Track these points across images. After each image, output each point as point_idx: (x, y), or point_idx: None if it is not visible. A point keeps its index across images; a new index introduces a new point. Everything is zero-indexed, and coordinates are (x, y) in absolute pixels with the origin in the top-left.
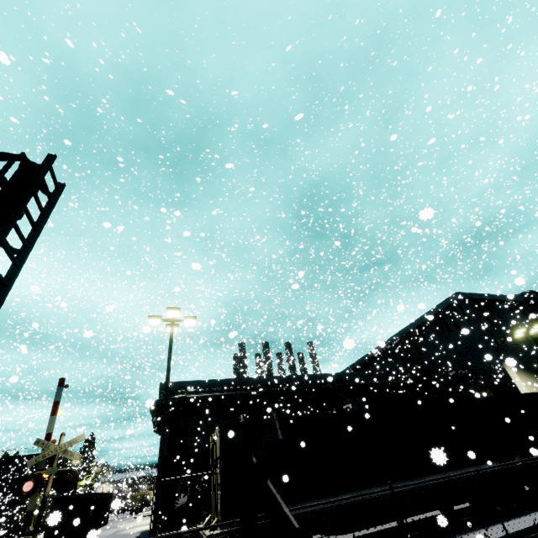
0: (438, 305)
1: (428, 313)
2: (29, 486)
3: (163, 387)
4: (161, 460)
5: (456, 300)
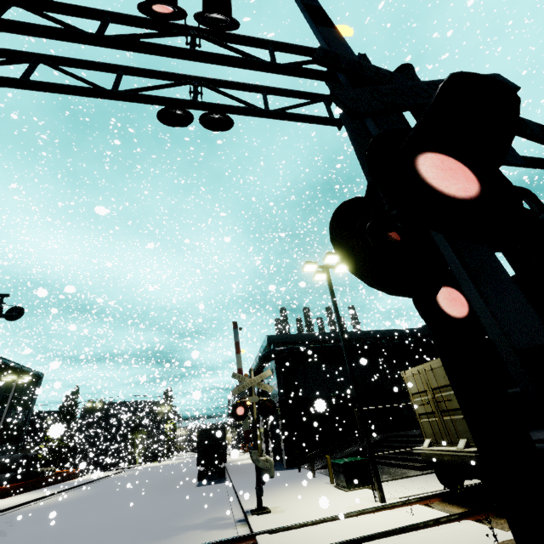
0: None
1: None
2: (241, 410)
3: (270, 339)
4: (358, 392)
5: None
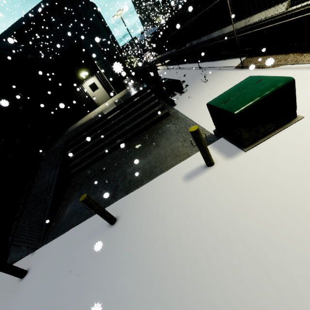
0: None
1: None
2: None
3: None
4: None
5: None
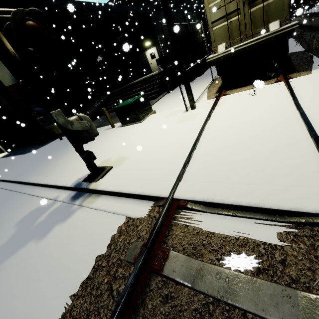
0: None
1: None
2: None
3: None
4: None
5: None
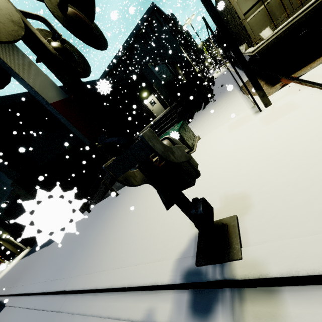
0: (142, 17)
1: (137, 27)
2: None
3: None
4: None
5: (153, 9)
